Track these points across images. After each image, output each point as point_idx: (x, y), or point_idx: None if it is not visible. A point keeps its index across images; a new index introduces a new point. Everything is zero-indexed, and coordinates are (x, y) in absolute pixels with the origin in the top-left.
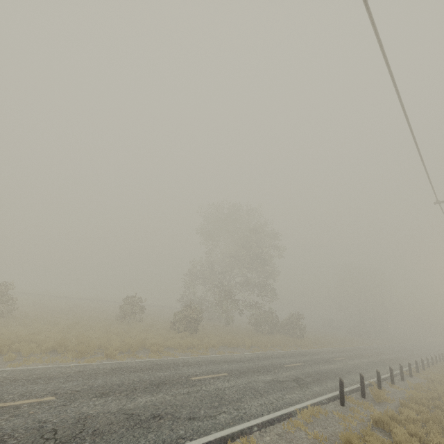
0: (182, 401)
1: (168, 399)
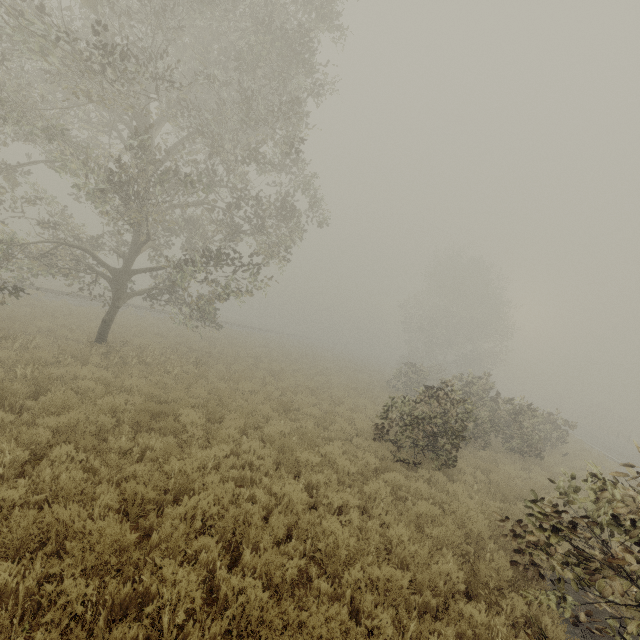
0: None
1: None
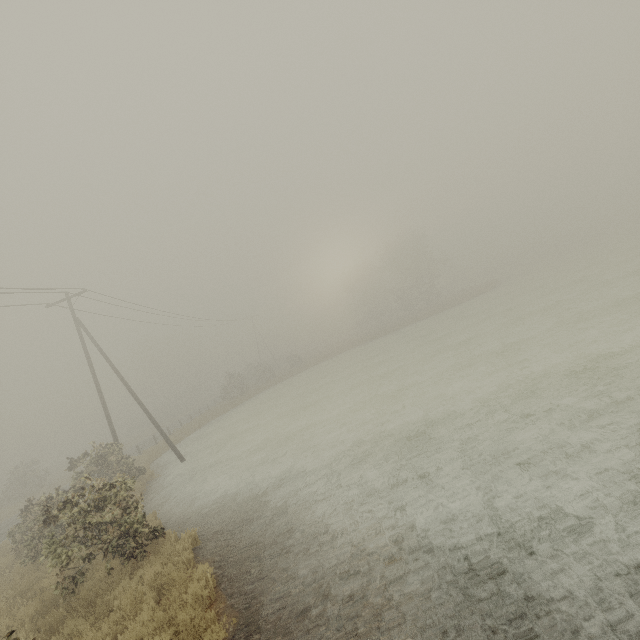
0: None
1: None
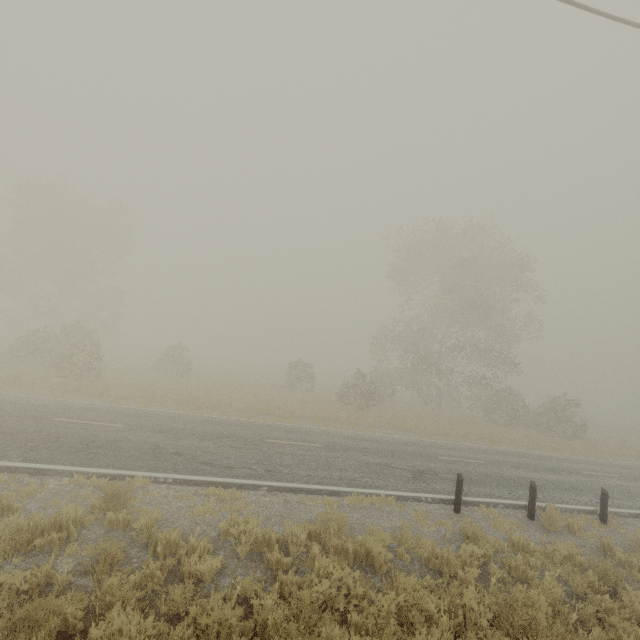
0: (221, 451)
1: (210, 446)
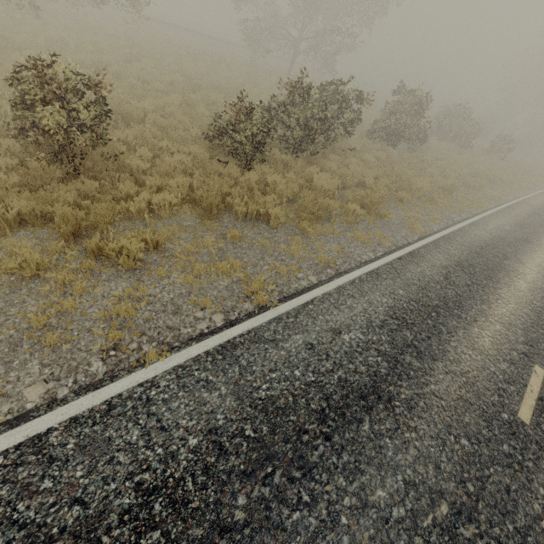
0: None
1: None
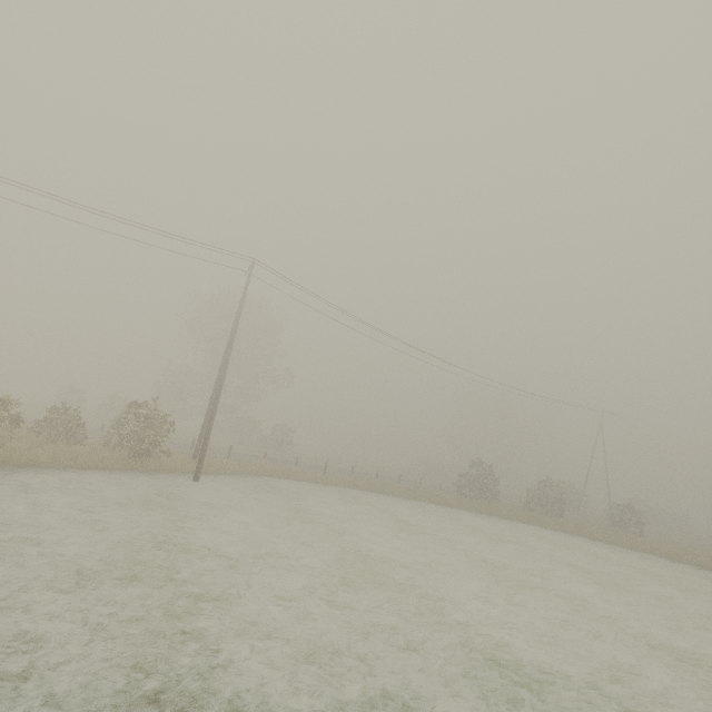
0: None
1: None
